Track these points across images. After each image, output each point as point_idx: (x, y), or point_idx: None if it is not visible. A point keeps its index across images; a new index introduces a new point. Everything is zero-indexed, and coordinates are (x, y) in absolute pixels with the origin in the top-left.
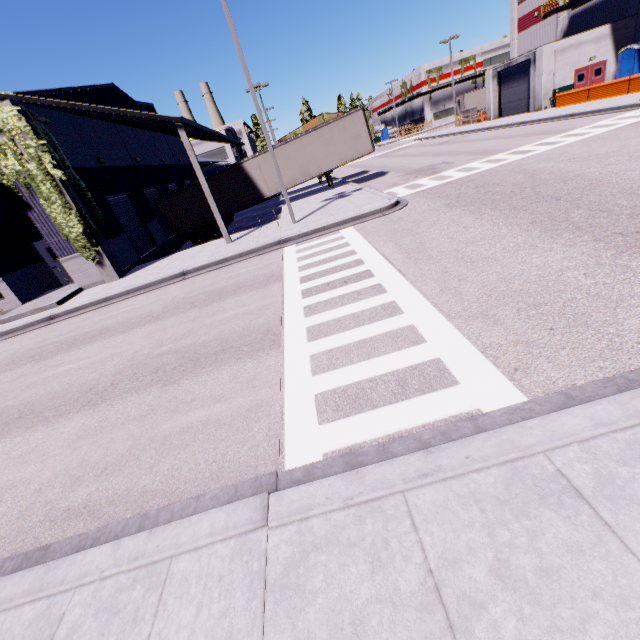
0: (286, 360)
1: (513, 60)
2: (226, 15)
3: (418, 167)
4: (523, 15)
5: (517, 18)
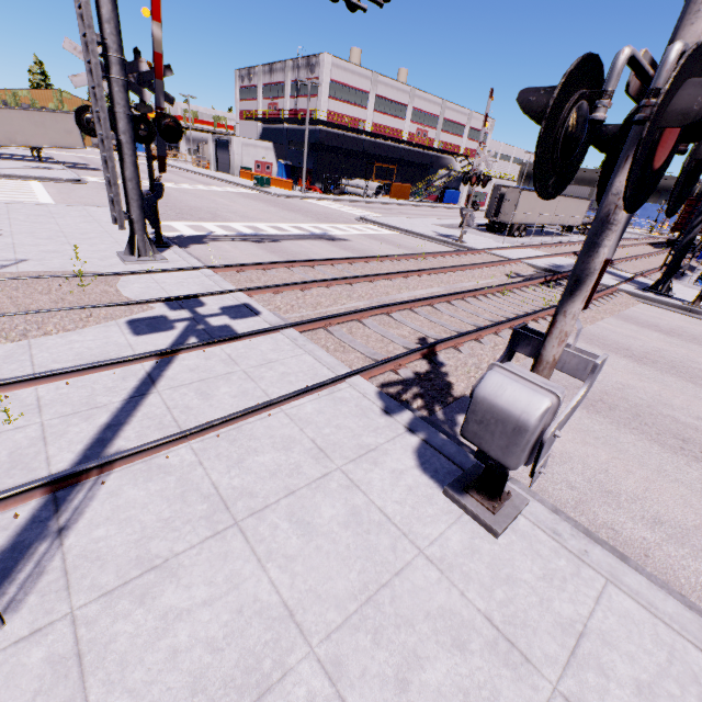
0: None
1: (222, 136)
2: None
3: None
4: (242, 110)
5: (240, 109)
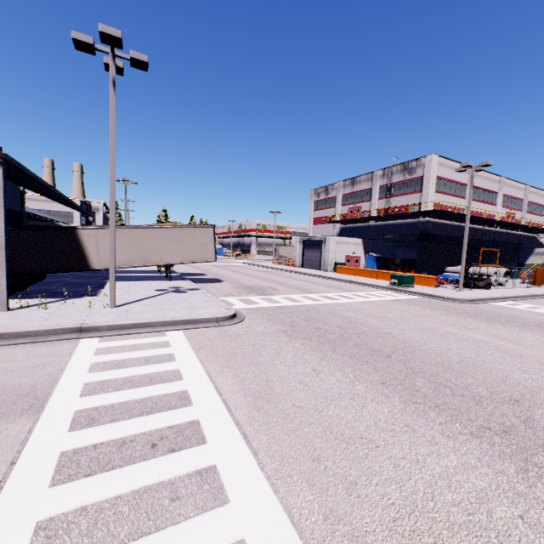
0: None
1: (313, 237)
2: (111, 102)
3: (249, 284)
4: (316, 217)
5: (313, 217)
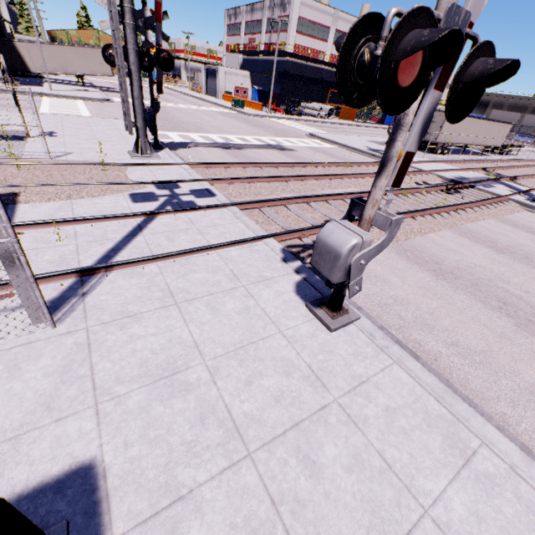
0: (41, 111)
1: (212, 66)
2: None
3: None
4: (228, 44)
5: (226, 44)
